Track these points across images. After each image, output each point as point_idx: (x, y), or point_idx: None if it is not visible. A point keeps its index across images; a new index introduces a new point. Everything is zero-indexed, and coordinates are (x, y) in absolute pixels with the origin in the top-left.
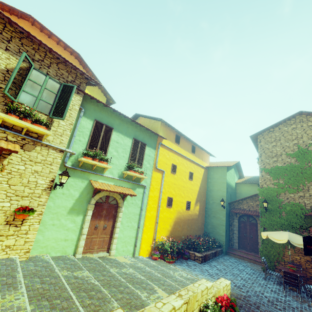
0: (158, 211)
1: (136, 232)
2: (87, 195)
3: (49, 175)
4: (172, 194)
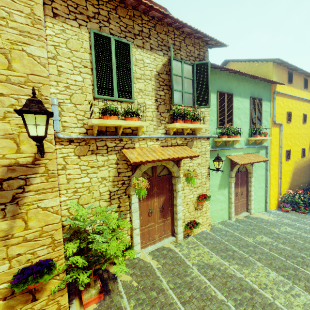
0: (279, 167)
1: (264, 191)
2: (226, 170)
3: (206, 163)
4: (289, 146)
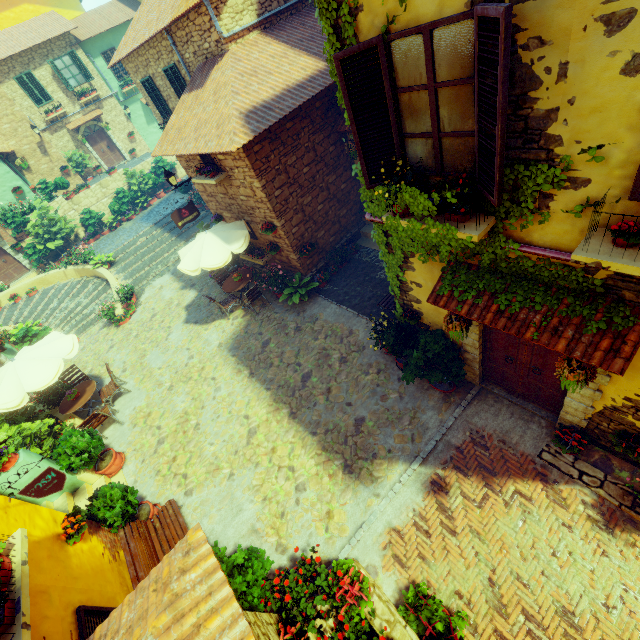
0: None
1: None
2: (147, 110)
3: (121, 113)
4: None
